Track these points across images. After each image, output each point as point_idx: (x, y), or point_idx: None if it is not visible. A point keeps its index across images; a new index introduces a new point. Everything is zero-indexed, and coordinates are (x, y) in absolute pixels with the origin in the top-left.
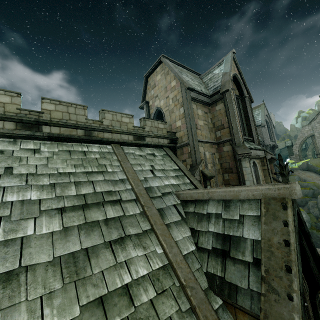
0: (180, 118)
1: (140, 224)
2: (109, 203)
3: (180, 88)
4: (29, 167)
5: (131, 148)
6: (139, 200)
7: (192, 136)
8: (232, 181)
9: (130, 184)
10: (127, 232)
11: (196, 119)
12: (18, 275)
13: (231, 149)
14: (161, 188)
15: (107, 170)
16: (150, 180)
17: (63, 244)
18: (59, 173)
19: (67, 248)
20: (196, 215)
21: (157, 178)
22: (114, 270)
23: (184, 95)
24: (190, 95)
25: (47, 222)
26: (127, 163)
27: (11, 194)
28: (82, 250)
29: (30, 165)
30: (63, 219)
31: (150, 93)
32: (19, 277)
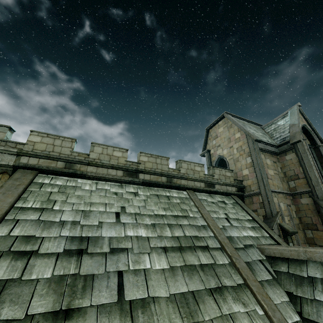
0: (247, 167)
1: (232, 276)
2: (199, 248)
3: (245, 140)
4: (135, 208)
5: (202, 194)
6: (225, 249)
7: (264, 185)
8: (318, 241)
9: (212, 231)
10: (222, 282)
11: (266, 169)
12: (149, 304)
13: (311, 202)
14: (241, 239)
15: (189, 215)
16: (228, 229)
17: (174, 283)
18: (155, 214)
19: (178, 287)
20: (292, 277)
21: (234, 228)
22: (222, 322)
23: (251, 146)
24: (257, 146)
25: (157, 259)
26: (204, 210)
27: (129, 229)
28: (189, 292)
29: (135, 206)
30: (168, 258)
31: (211, 143)
32: (150, 306)
